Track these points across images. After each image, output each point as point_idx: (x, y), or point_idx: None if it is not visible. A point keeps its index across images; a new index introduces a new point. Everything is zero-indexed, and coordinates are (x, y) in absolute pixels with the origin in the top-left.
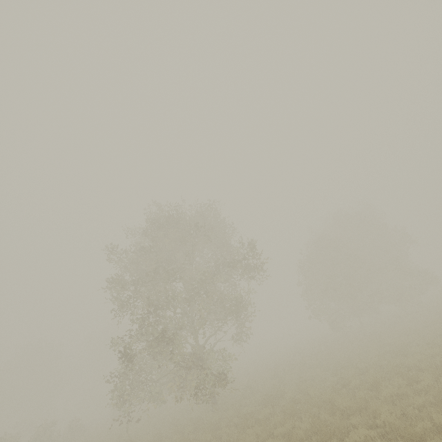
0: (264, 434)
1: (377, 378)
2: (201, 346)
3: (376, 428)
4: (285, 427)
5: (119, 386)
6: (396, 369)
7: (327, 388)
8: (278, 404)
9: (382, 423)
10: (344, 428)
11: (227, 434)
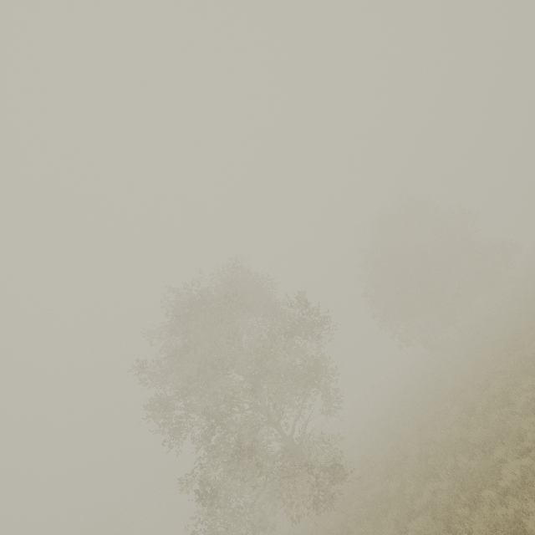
0: (403, 516)
1: (503, 389)
2: (289, 437)
3: (528, 452)
4: (424, 497)
5: (210, 532)
6: (519, 368)
7: (453, 424)
8: (406, 469)
9: (533, 443)
10: (492, 468)
11: (361, 534)
